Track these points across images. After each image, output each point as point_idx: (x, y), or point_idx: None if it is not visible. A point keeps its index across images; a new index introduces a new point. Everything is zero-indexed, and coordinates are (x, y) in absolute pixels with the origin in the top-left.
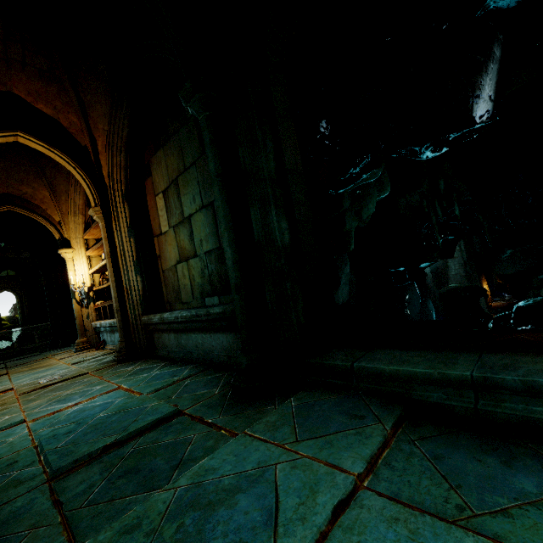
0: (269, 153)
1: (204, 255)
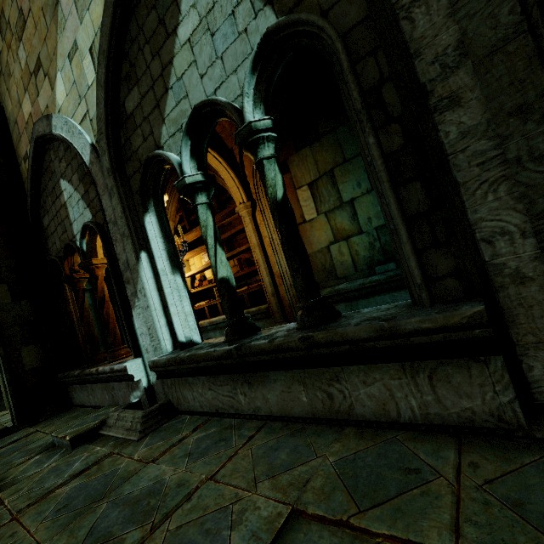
0: None
1: (374, 230)
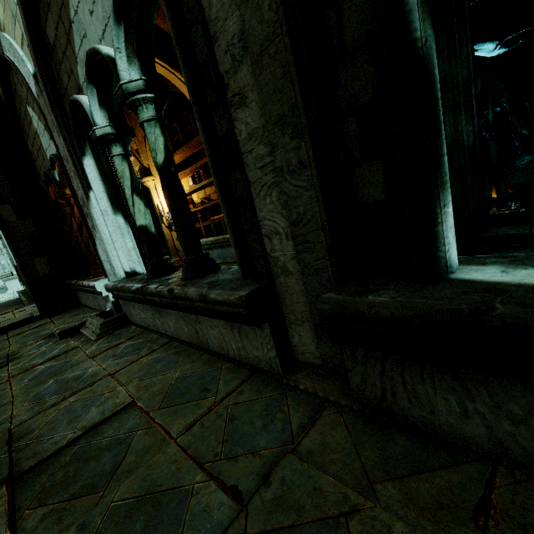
0: (463, 61)
1: None
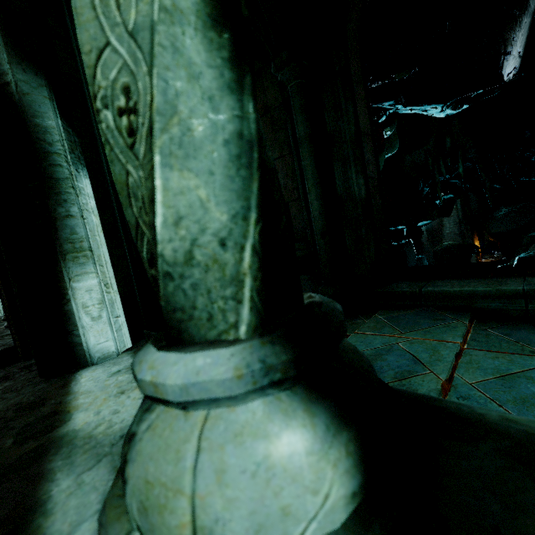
0: (350, 117)
1: None
